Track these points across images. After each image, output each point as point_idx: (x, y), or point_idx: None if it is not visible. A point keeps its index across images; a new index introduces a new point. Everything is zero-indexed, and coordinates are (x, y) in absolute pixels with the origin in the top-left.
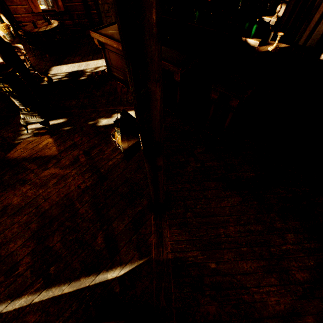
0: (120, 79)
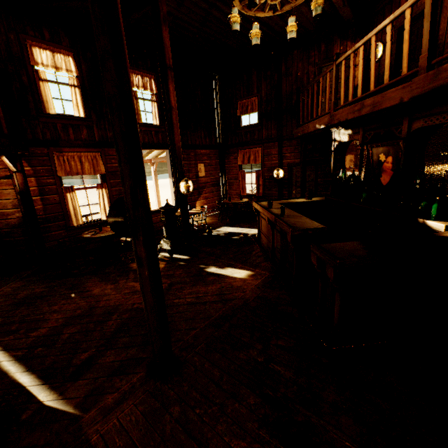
0: (263, 244)
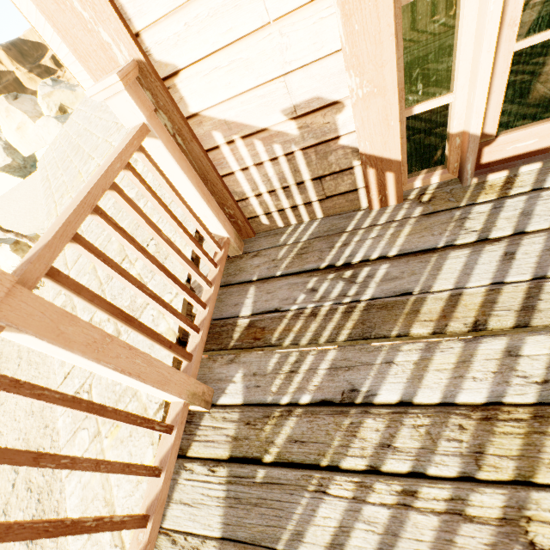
0: None
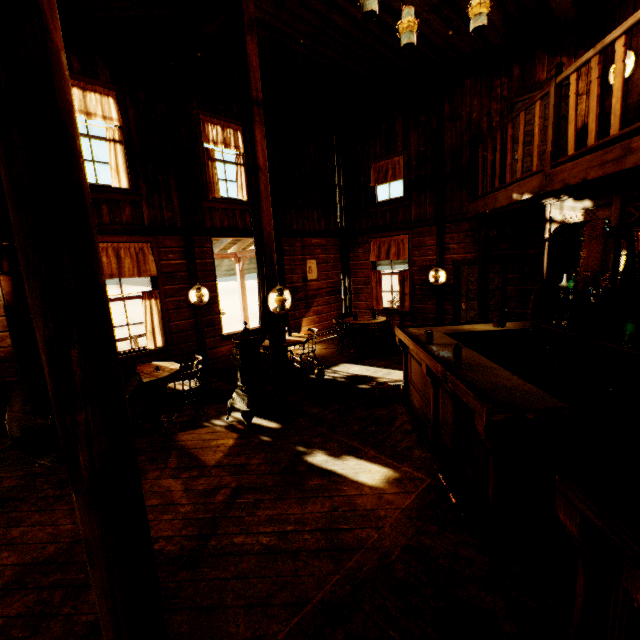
0: (415, 406)
